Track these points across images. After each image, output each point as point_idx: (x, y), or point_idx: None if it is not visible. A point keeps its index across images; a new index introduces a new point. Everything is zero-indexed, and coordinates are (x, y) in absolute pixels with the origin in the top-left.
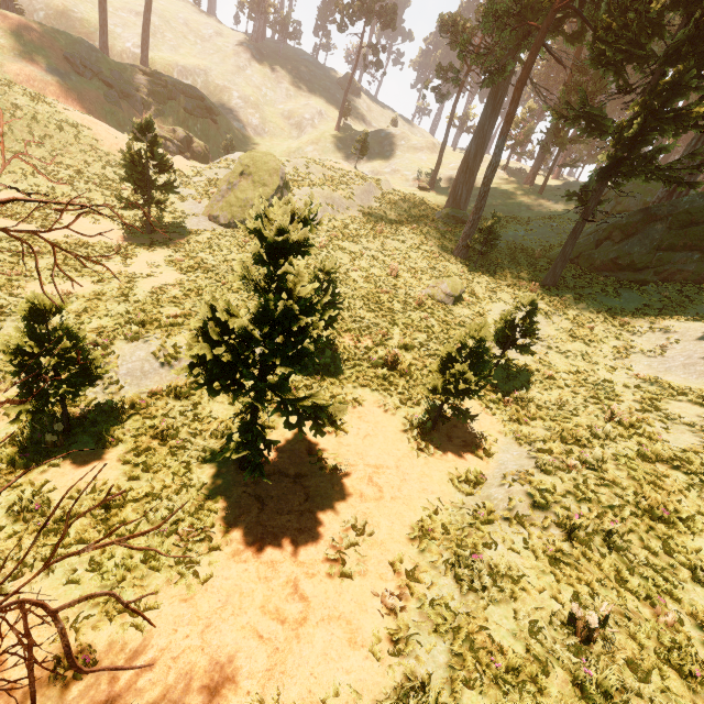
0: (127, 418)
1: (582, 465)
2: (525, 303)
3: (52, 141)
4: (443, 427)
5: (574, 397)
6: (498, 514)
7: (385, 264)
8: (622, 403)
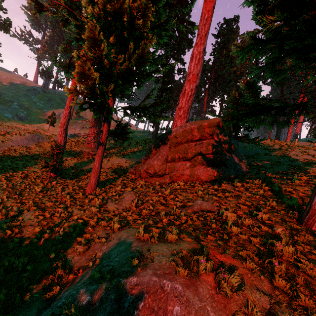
0: None
1: None
2: None
3: None
4: None
5: None
6: None
7: None
8: None
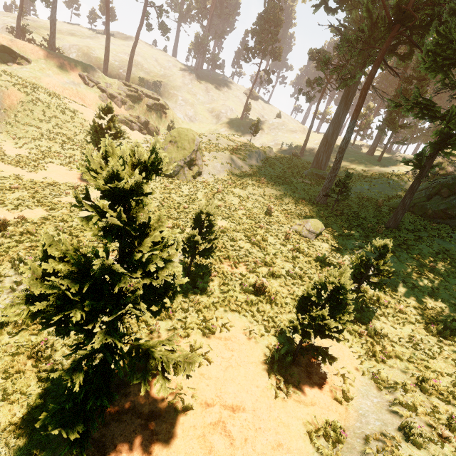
0: (16, 333)
1: (455, 436)
2: (378, 246)
3: (56, 120)
4: (303, 360)
5: (427, 335)
6: None
7: (264, 205)
8: None
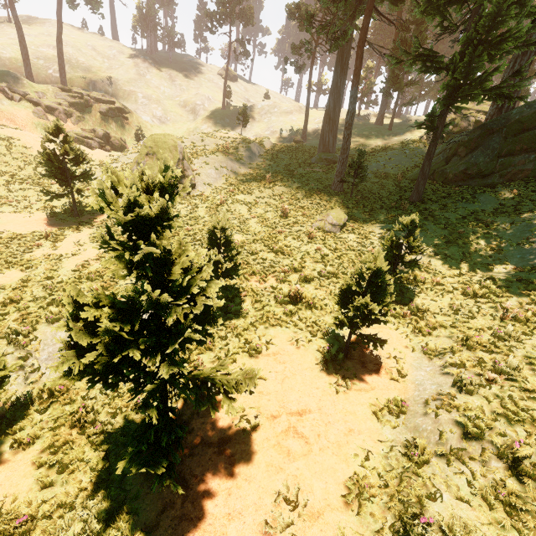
0: (46, 408)
1: (500, 377)
2: (406, 223)
3: None
4: (355, 353)
5: (465, 299)
6: (432, 449)
7: (277, 207)
8: (510, 298)
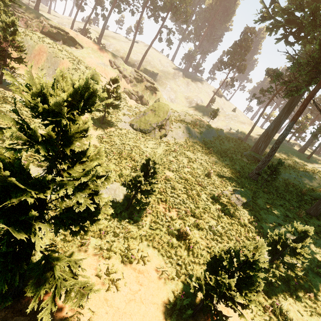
0: None
1: None
2: (298, 230)
3: None
4: (203, 317)
5: None
6: None
7: (206, 169)
8: None
